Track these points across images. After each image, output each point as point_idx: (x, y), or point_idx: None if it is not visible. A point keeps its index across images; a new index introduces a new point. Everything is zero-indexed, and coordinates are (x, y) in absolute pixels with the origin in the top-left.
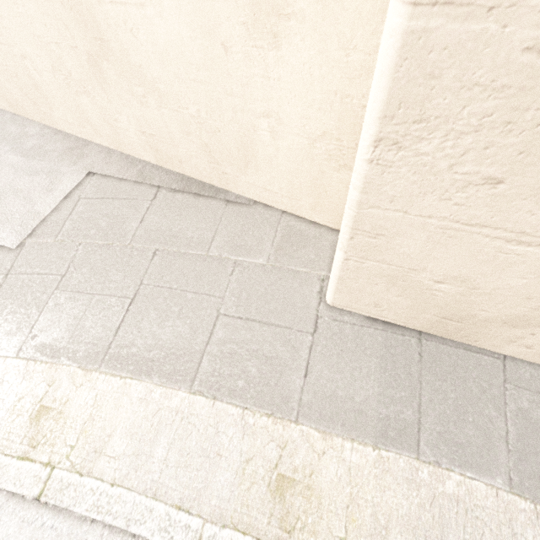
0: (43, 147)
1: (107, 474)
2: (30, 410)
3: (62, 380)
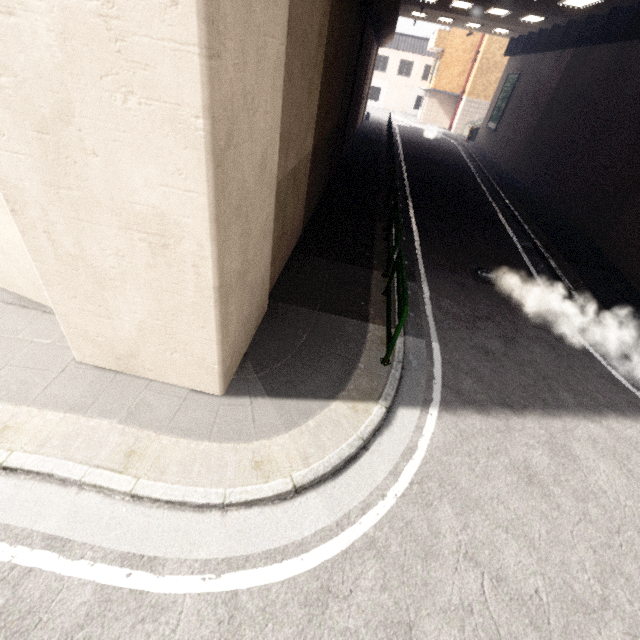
0: None
1: None
2: None
3: None
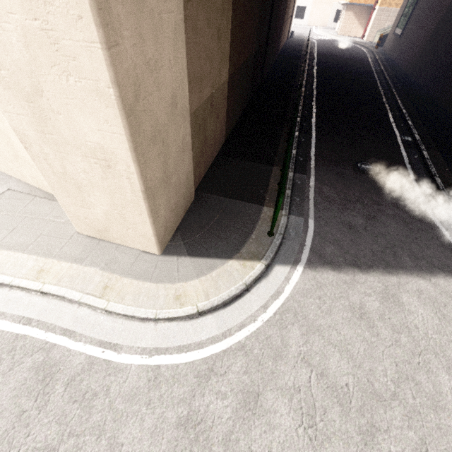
0: None
1: None
2: None
3: None
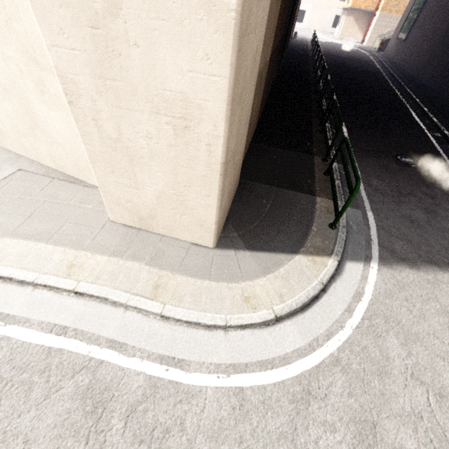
0: None
1: (5, 265)
2: None
3: None
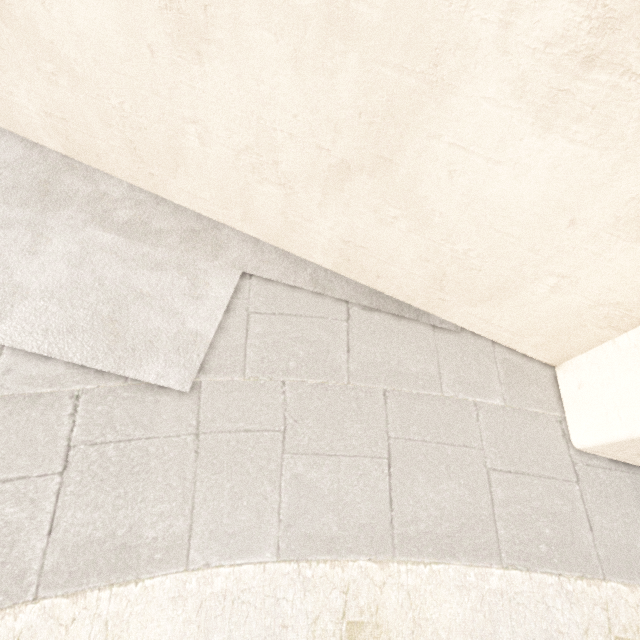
0: (148, 222)
1: None
2: (337, 632)
3: (357, 582)
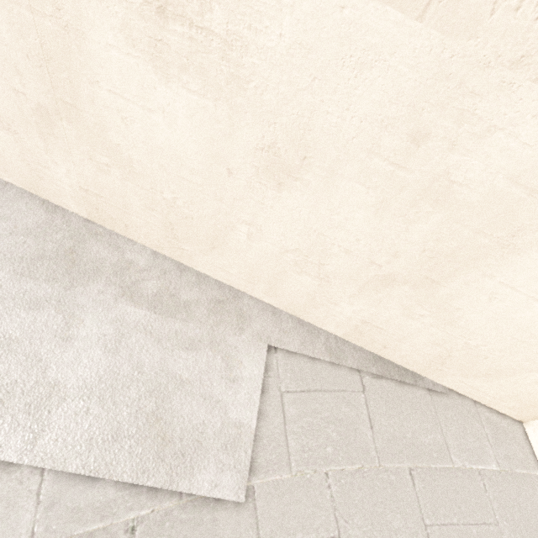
0: (176, 294)
1: None
2: None
3: None
